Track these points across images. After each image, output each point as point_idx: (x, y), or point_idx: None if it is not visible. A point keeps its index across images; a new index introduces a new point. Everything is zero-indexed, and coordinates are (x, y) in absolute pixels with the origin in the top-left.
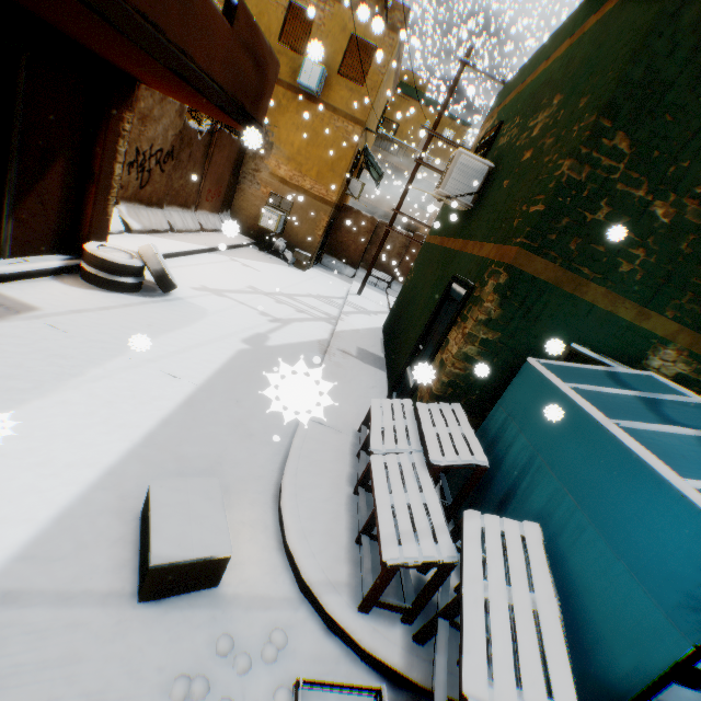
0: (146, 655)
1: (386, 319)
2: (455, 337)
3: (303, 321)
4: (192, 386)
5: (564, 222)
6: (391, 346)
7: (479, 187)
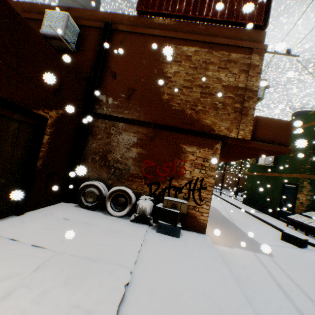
0: (312, 253)
1: (243, 200)
2: (300, 196)
3: (227, 205)
4: (245, 221)
5: (314, 168)
6: (260, 207)
7: (273, 160)
